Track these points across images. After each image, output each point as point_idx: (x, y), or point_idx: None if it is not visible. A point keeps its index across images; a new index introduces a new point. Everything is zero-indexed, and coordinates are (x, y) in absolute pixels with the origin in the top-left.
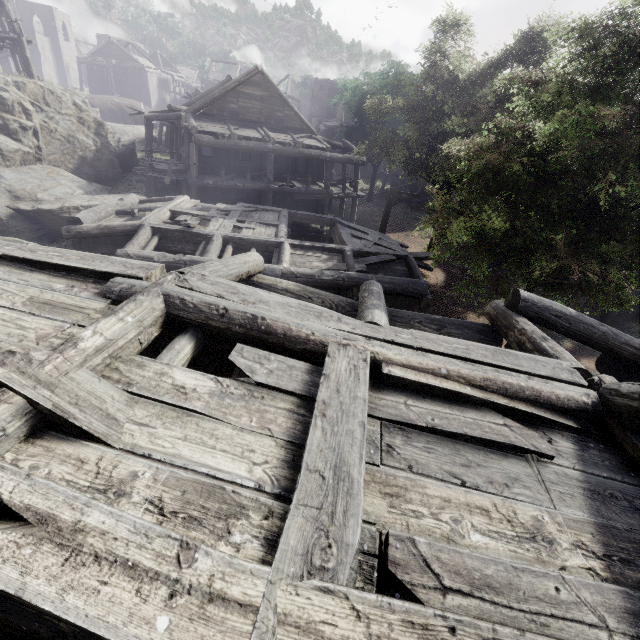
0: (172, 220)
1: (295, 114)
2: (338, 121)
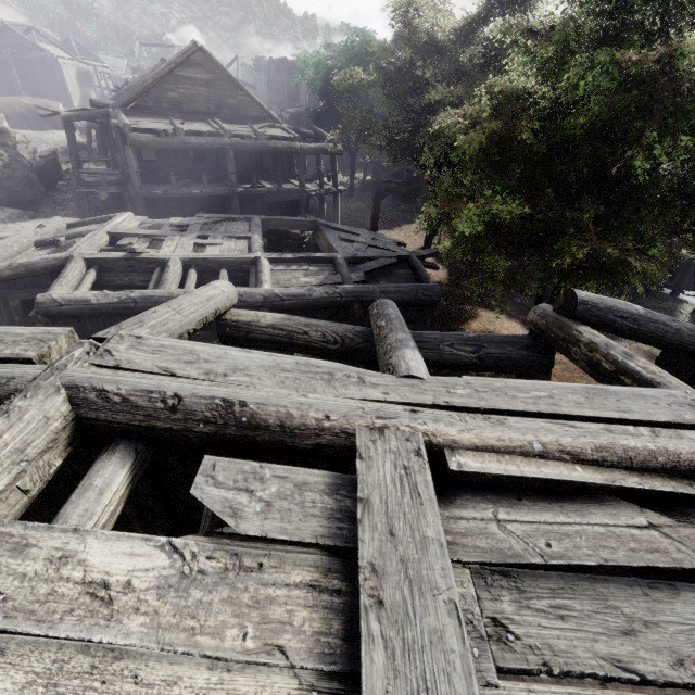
0: (113, 245)
1: (251, 99)
2: (303, 106)
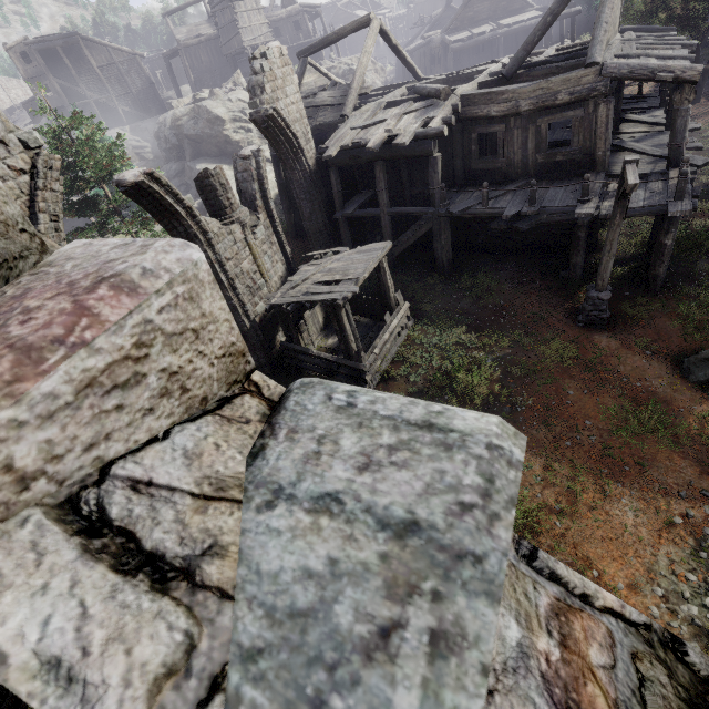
0: None
1: None
2: None
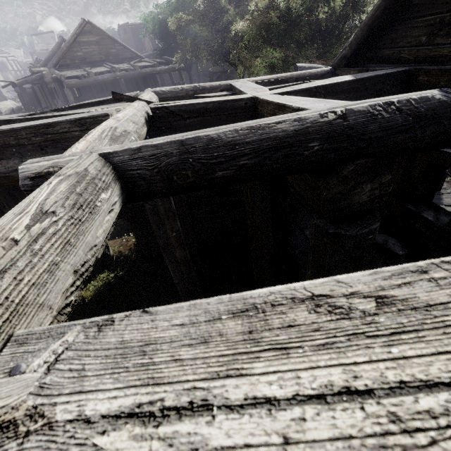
0: None
1: (124, 47)
2: (149, 51)
